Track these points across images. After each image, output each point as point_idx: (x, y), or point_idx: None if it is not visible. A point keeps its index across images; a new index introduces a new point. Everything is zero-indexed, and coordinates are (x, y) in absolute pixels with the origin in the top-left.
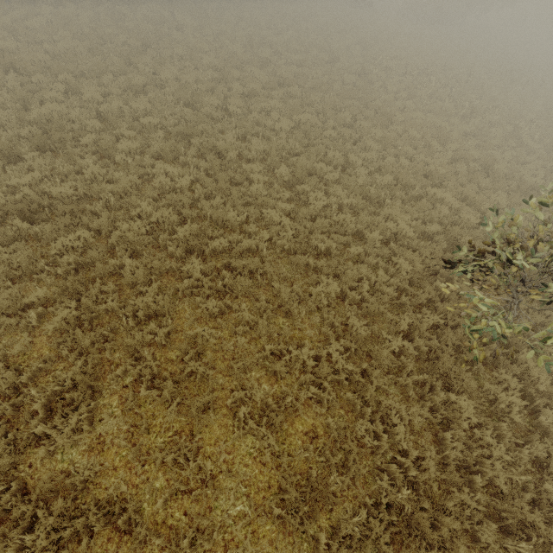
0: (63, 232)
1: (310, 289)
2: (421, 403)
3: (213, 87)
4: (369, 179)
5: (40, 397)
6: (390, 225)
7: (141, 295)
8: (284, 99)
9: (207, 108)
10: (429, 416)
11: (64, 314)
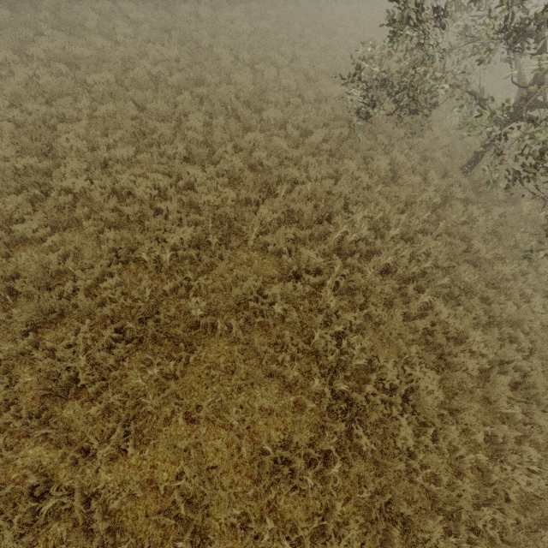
0: (92, 74)
1: (263, 113)
2: (328, 167)
3: (185, 0)
4: (311, 67)
5: (102, 145)
6: (322, 91)
7: (154, 99)
8: (246, 14)
9: (182, 13)
10: (332, 173)
11: (108, 106)
